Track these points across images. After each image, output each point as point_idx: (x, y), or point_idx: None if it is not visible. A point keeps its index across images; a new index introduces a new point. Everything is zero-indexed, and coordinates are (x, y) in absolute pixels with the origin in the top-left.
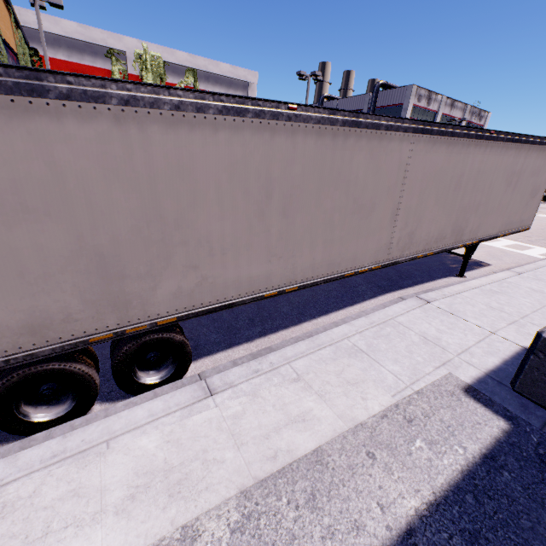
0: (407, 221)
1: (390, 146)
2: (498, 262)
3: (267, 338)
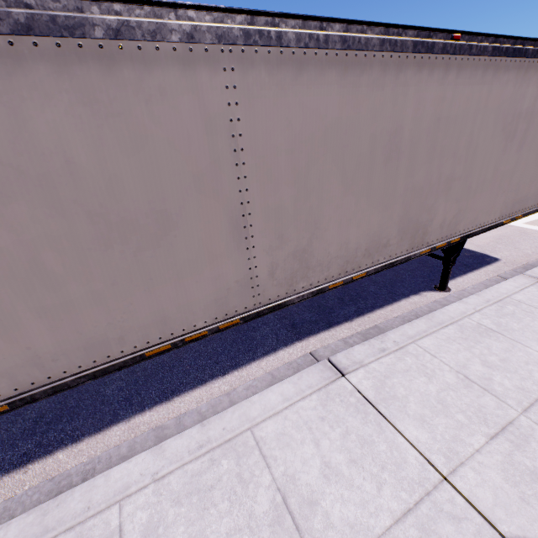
0: (281, 232)
1: (153, 79)
2: (512, 253)
3: (22, 472)
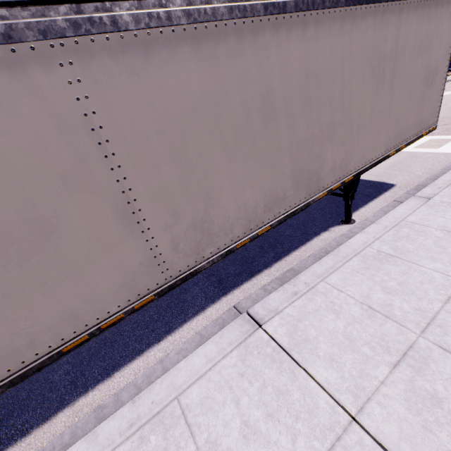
0: (174, 209)
1: None
2: (405, 177)
3: None
